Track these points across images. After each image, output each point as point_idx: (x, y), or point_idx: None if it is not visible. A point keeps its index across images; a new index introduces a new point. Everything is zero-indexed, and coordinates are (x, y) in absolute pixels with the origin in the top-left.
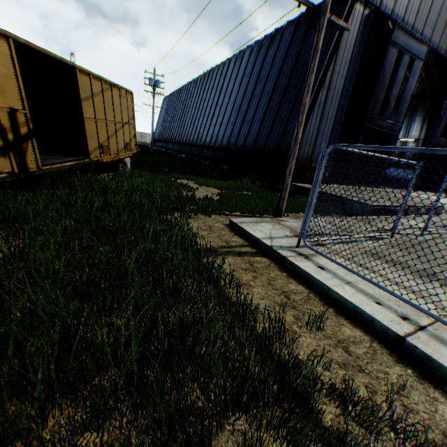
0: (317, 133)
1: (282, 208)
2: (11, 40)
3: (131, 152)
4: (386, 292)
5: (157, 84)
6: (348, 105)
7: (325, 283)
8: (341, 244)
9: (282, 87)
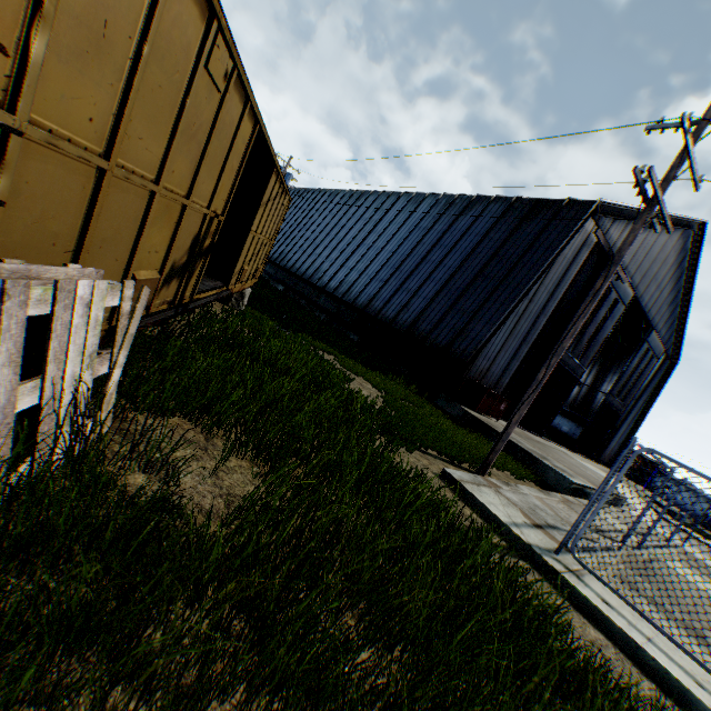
0: (501, 347)
1: (491, 463)
2: (258, 126)
3: (254, 280)
4: (690, 664)
5: (287, 178)
6: (543, 327)
7: (631, 635)
8: (585, 552)
9: (472, 270)
